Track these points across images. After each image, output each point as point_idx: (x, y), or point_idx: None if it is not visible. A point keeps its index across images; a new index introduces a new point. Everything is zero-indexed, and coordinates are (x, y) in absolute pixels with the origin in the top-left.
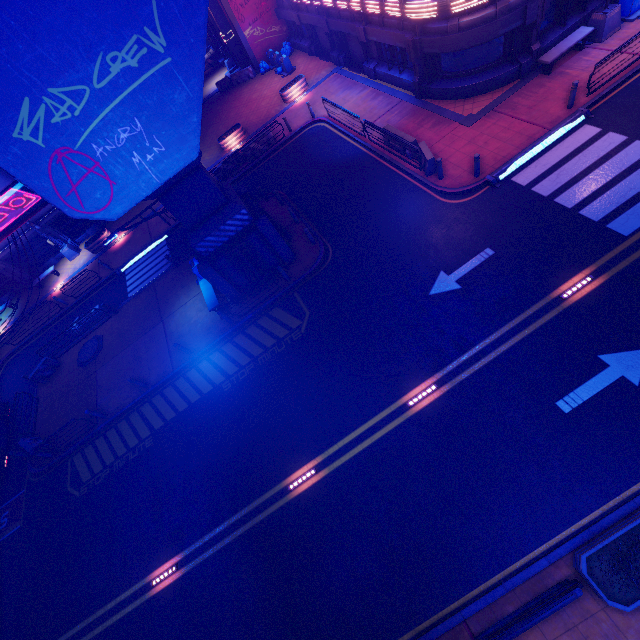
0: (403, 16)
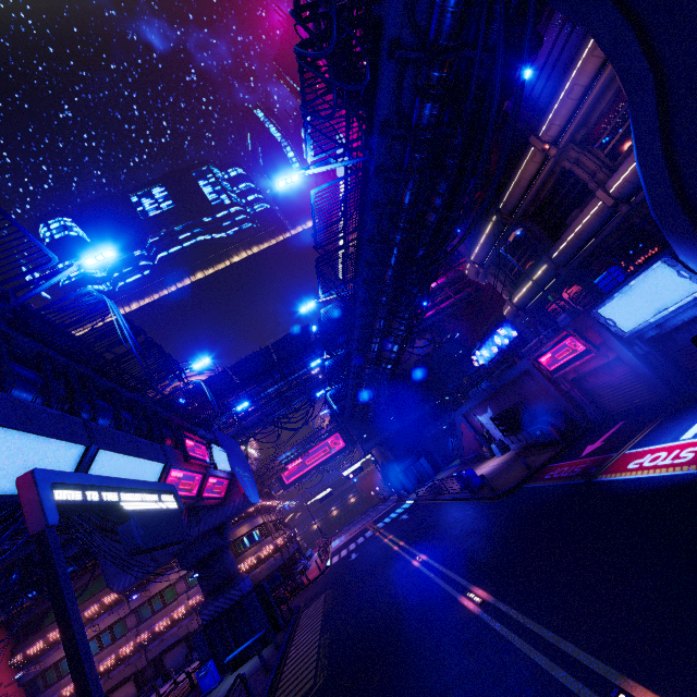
0: None
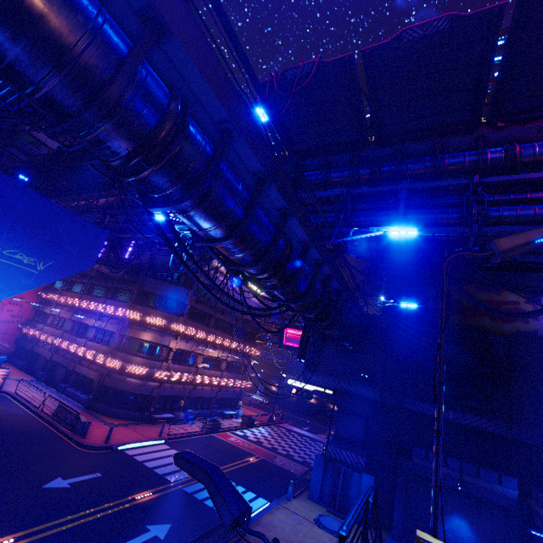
0: (104, 362)
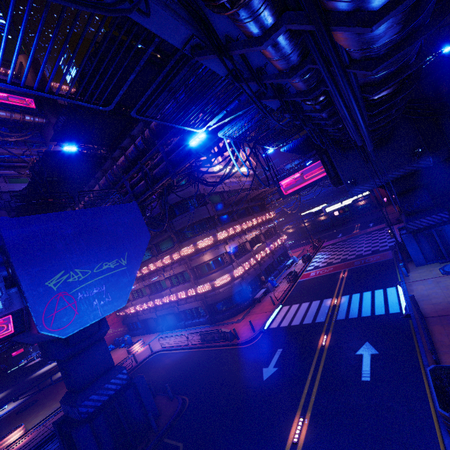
0: (197, 292)
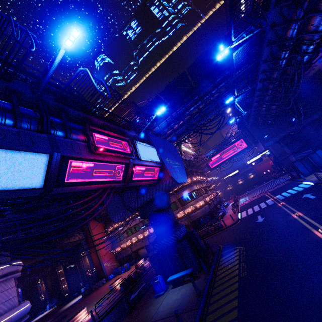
0: (184, 213)
